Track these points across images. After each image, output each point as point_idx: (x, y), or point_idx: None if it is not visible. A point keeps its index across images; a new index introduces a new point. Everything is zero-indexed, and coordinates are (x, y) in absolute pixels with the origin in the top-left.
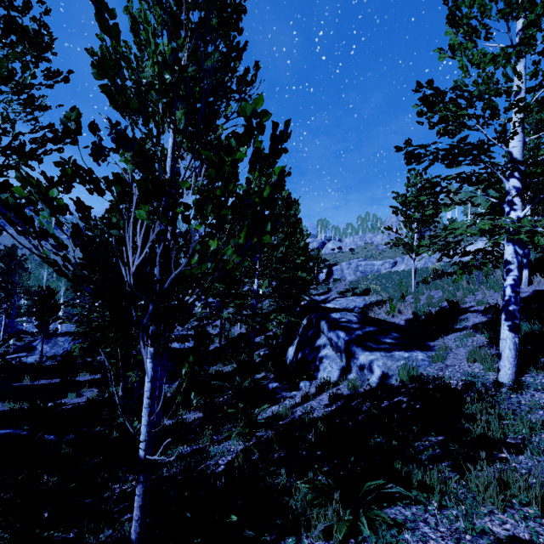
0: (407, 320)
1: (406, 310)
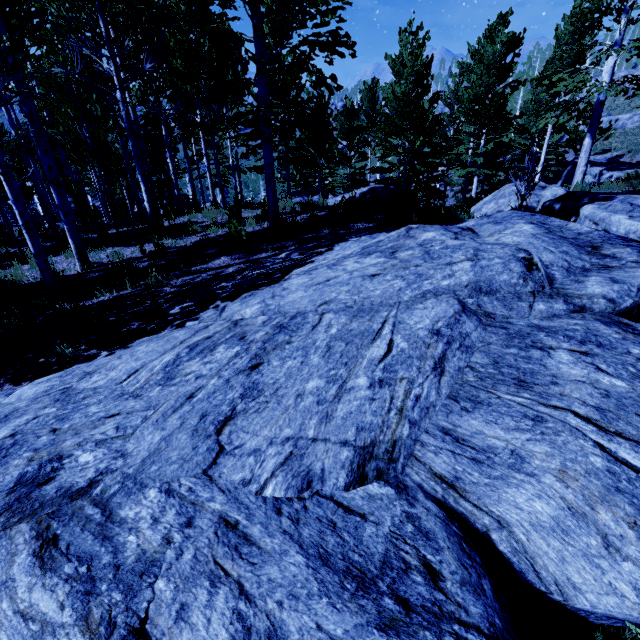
0: (636, 161)
1: (638, 157)
